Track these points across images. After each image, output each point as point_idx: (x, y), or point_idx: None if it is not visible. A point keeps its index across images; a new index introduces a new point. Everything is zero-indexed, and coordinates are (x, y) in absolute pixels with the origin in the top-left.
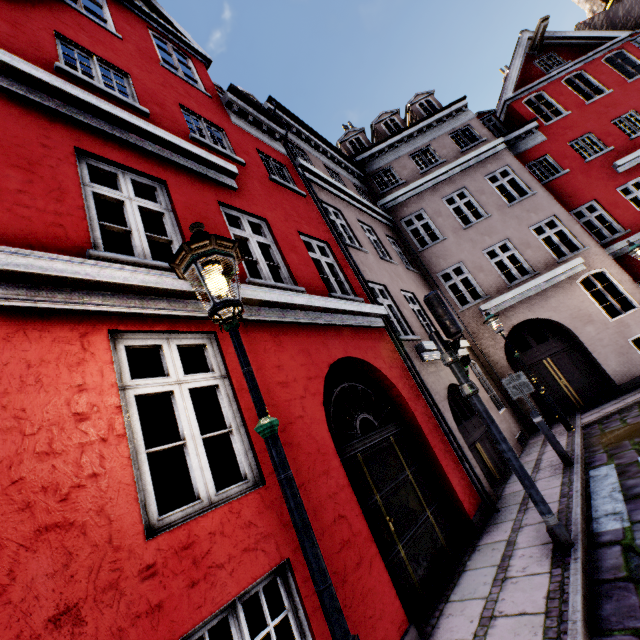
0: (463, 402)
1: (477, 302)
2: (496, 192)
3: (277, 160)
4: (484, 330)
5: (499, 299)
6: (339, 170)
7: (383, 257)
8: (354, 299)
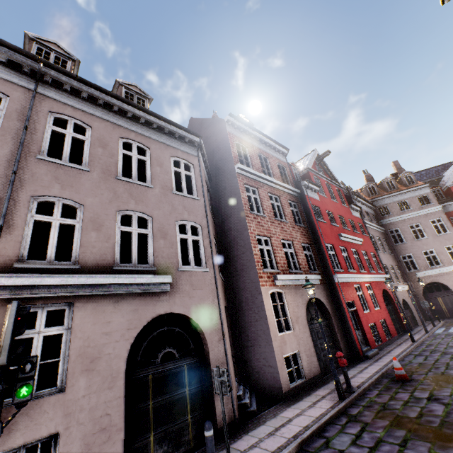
0: (404, 305)
1: (415, 271)
2: (433, 228)
3: (360, 223)
4: (415, 281)
5: (424, 272)
6: (368, 210)
7: (384, 252)
8: (382, 272)
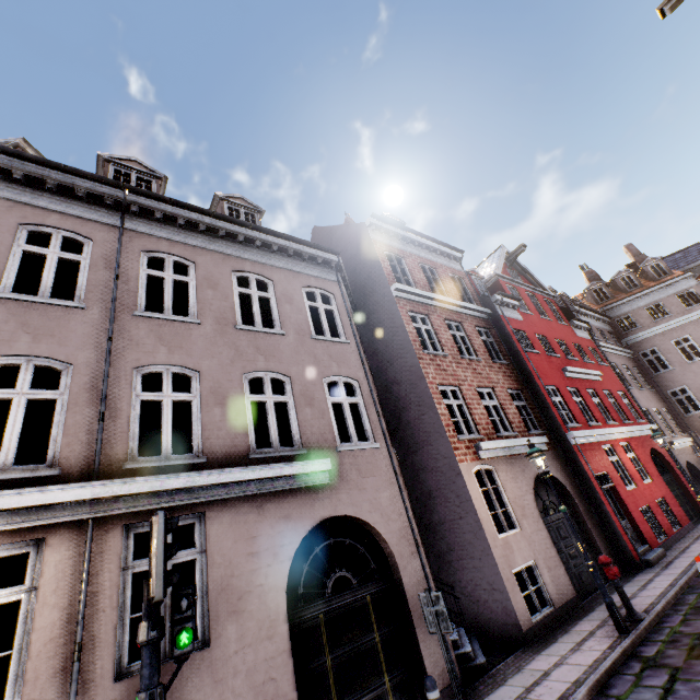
0: (691, 471)
1: (697, 413)
2: None
3: (592, 347)
4: None
5: None
6: (600, 325)
7: (640, 389)
8: (643, 421)
